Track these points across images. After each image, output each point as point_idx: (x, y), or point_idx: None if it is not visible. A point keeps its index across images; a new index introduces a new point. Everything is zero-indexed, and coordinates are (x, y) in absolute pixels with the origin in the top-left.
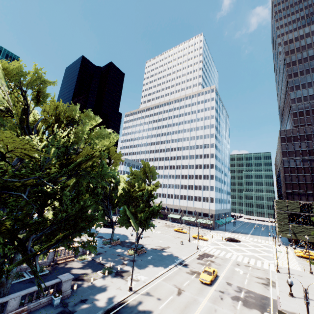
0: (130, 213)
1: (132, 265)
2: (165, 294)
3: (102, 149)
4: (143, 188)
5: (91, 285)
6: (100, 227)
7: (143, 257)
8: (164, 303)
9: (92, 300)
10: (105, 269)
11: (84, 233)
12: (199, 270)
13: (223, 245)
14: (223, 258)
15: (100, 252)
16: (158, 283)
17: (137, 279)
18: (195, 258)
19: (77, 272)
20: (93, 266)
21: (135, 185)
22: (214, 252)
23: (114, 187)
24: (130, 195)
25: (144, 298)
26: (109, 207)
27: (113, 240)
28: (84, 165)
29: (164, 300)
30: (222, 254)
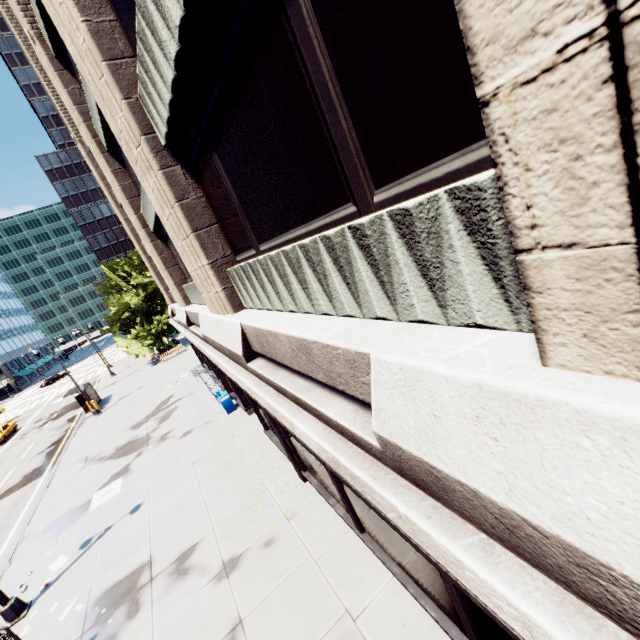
0: None
1: None
2: None
3: None
4: None
5: None
6: None
7: None
8: None
9: None
10: None
11: None
12: None
13: (40, 395)
14: (36, 407)
15: None
16: None
17: None
18: None
19: None
20: None
21: None
22: (19, 413)
23: None
24: None
25: None
26: None
27: None
28: None
29: None
30: (33, 406)
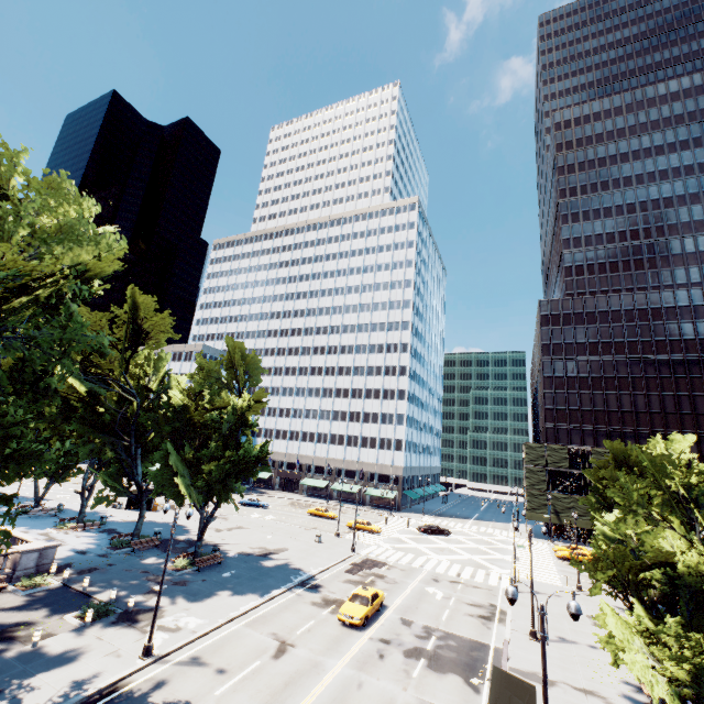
0: (183, 462)
1: (175, 593)
2: (242, 658)
3: (75, 268)
4: (222, 403)
5: (29, 652)
6: (108, 505)
7: (212, 574)
8: (233, 680)
9: (16, 693)
10: (90, 606)
11: (63, 522)
12: (344, 597)
13: (414, 542)
14: (407, 569)
15: (95, 566)
16: (232, 632)
17: (177, 626)
18: (341, 571)
19: (3, 619)
20: (60, 602)
21: (204, 395)
22: (389, 556)
23: (156, 403)
24: (189, 420)
25: (181, 671)
26: (135, 452)
27: (140, 536)
28: (4, 303)
29: (233, 674)
30: (405, 560)
